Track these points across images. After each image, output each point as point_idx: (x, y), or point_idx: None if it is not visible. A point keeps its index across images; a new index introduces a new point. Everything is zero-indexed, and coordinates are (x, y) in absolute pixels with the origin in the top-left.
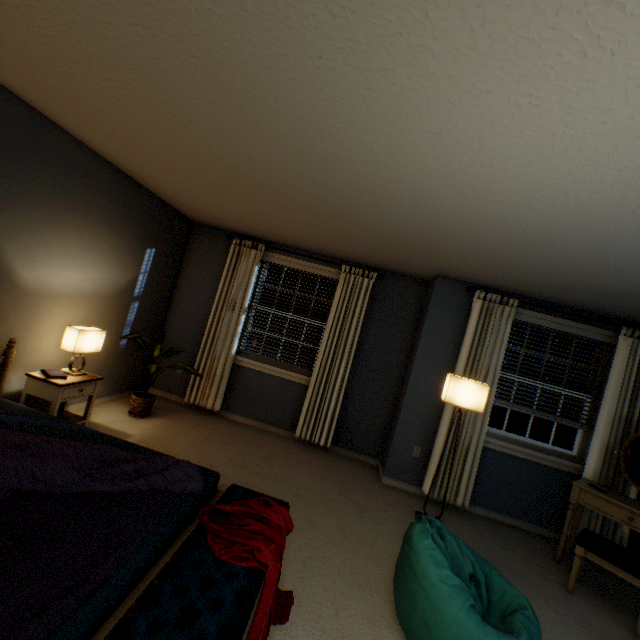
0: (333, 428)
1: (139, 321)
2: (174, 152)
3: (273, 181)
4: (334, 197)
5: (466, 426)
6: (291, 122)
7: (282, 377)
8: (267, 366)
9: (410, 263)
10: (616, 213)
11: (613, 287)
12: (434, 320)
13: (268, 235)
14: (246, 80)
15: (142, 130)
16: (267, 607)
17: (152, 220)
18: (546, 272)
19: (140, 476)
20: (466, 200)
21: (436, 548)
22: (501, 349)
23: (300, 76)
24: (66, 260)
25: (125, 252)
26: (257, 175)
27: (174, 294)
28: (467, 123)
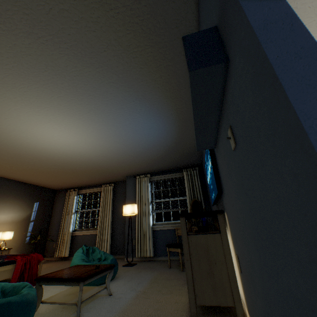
0: (108, 246)
1: (35, 229)
2: (24, 171)
3: (49, 169)
4: (64, 166)
5: (143, 223)
6: (31, 157)
7: (90, 234)
8: (84, 231)
9: (114, 176)
10: (100, 148)
11: (151, 160)
12: (129, 191)
13: (76, 184)
14: (15, 154)
15: (12, 169)
16: (18, 272)
17: (36, 193)
18: (133, 163)
19: (0, 257)
20: (80, 156)
21: (81, 249)
22: (148, 191)
23: (21, 150)
24: (1, 211)
25: (25, 205)
26: (44, 169)
27: (51, 217)
28: (50, 146)
